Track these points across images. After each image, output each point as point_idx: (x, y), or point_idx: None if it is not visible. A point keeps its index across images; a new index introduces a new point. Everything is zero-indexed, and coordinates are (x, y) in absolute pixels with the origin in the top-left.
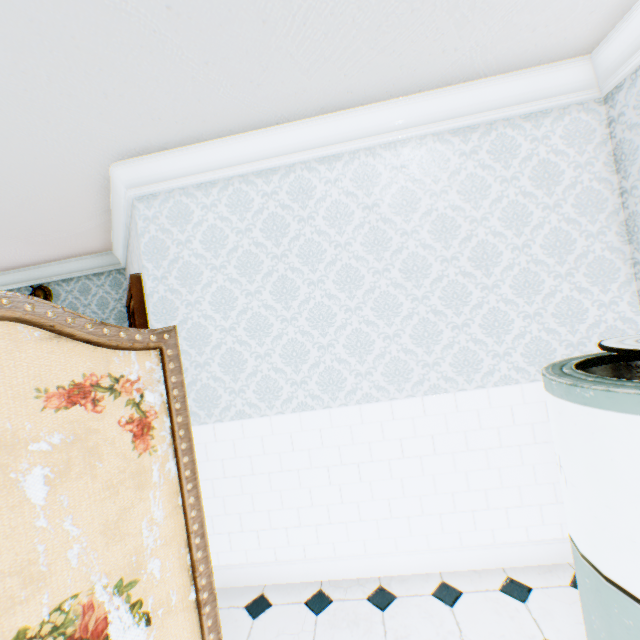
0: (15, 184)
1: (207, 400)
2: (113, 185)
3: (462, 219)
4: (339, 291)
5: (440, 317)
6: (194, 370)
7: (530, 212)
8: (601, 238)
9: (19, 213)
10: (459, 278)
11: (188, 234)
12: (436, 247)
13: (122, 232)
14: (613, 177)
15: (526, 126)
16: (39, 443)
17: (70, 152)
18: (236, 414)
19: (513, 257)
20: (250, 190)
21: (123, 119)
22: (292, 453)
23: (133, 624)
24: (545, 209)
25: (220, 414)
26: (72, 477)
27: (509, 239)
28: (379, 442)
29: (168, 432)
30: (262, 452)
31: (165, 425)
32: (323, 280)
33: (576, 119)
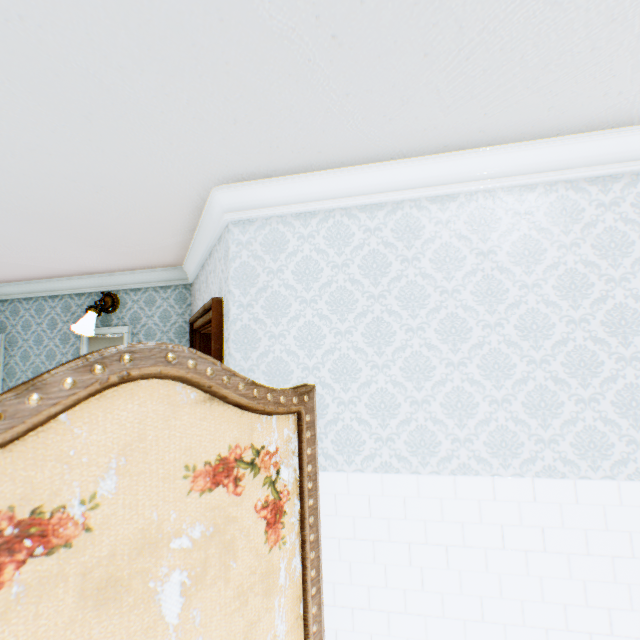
0: (119, 199)
1: None
2: (209, 207)
3: (596, 277)
4: (441, 342)
5: (561, 386)
6: None
7: None
8: None
9: (112, 225)
10: (588, 343)
11: (280, 263)
12: (561, 305)
13: (202, 251)
14: None
15: None
16: (180, 538)
17: (180, 173)
18: None
19: None
20: (351, 224)
21: (242, 145)
22: (368, 519)
23: None
24: None
25: None
26: (206, 583)
27: None
28: (474, 524)
29: (297, 517)
30: (333, 512)
31: (295, 508)
32: (423, 327)
33: None
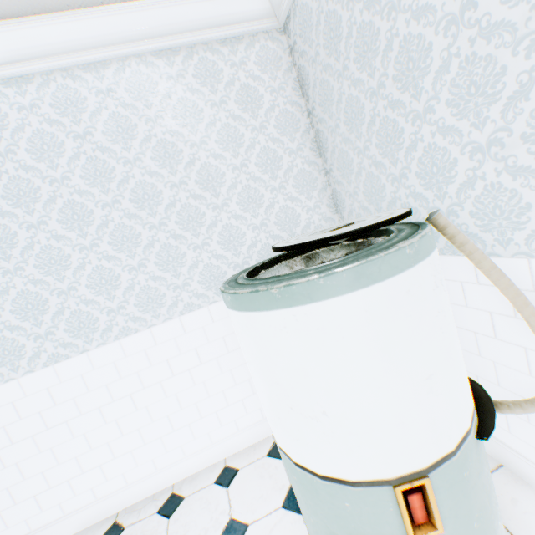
0: None
1: None
2: None
3: (183, 144)
4: (68, 230)
5: (181, 240)
6: None
7: (242, 134)
8: (301, 154)
9: None
10: (192, 201)
11: None
12: (163, 173)
13: None
14: (302, 101)
15: (225, 51)
16: None
17: None
18: None
19: (235, 176)
20: None
21: None
22: (56, 408)
23: None
24: (254, 131)
25: None
26: None
27: (229, 160)
28: (148, 369)
29: None
30: (18, 418)
31: None
32: (45, 221)
33: (265, 47)
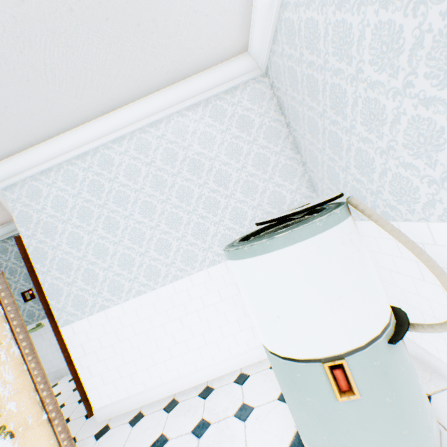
0: None
1: (80, 304)
2: None
3: (205, 159)
4: (144, 218)
5: (206, 219)
6: (67, 287)
7: (241, 147)
8: (283, 153)
9: None
10: (211, 194)
11: (42, 204)
12: (194, 179)
13: None
14: (281, 117)
15: (227, 97)
16: None
17: None
18: (100, 308)
19: (238, 175)
20: (75, 168)
21: None
22: (140, 322)
23: (1, 439)
24: (249, 143)
25: (90, 310)
26: None
27: (234, 165)
28: (189, 302)
29: (9, 331)
30: (122, 326)
31: (6, 328)
32: (133, 213)
33: (254, 88)
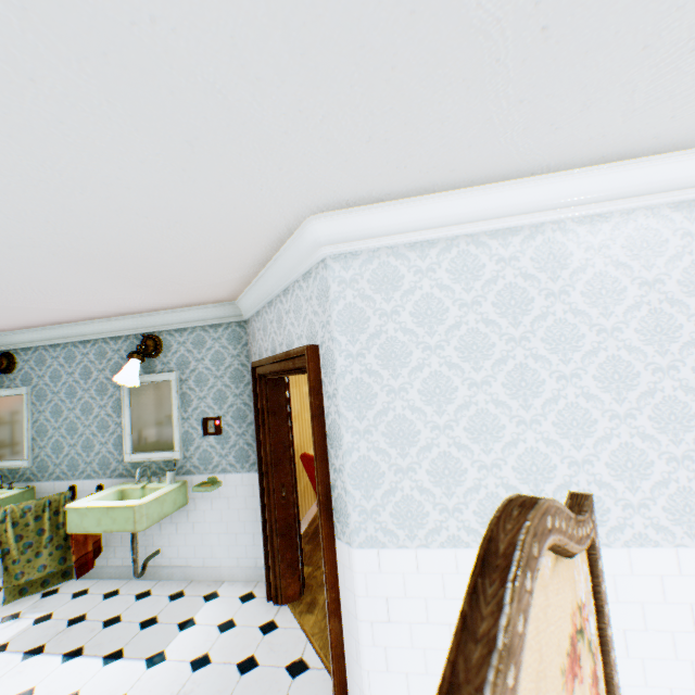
0: (191, 234)
1: (408, 516)
2: (297, 238)
3: None
4: (601, 390)
5: None
6: (392, 475)
7: None
8: None
9: (172, 263)
10: None
11: (394, 303)
12: None
13: (271, 286)
14: None
15: None
16: None
17: (275, 202)
18: (447, 539)
19: None
20: (480, 253)
21: (364, 166)
22: None
23: None
24: None
25: (425, 537)
26: None
27: None
28: (657, 604)
29: (601, 679)
30: None
31: (599, 667)
32: (578, 374)
33: None
